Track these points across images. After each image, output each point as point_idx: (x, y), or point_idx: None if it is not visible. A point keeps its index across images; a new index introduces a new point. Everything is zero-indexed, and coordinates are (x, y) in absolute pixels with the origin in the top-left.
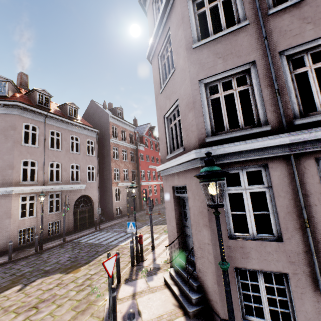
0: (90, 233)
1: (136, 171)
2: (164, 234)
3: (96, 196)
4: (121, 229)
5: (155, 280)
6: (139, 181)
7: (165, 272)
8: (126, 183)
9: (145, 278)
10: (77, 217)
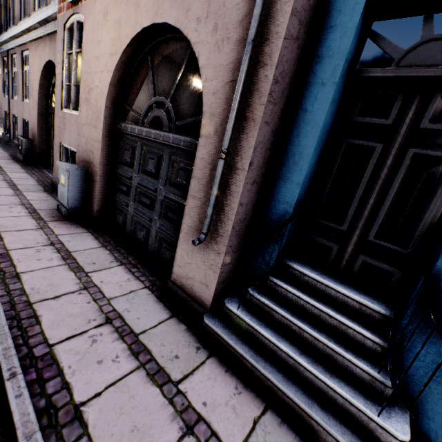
0: None
1: None
2: None
3: None
4: None
5: None
6: None
7: None
8: None
9: None
10: None
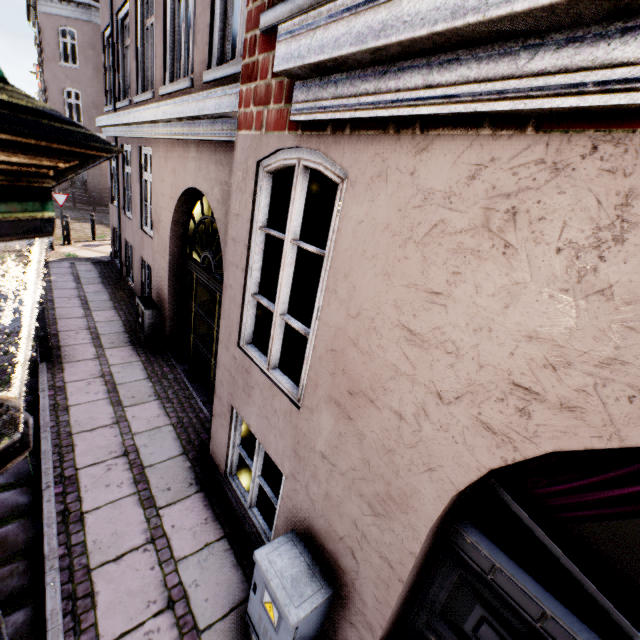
0: None
1: None
2: None
3: None
4: None
5: None
6: None
7: None
8: None
9: None
10: None
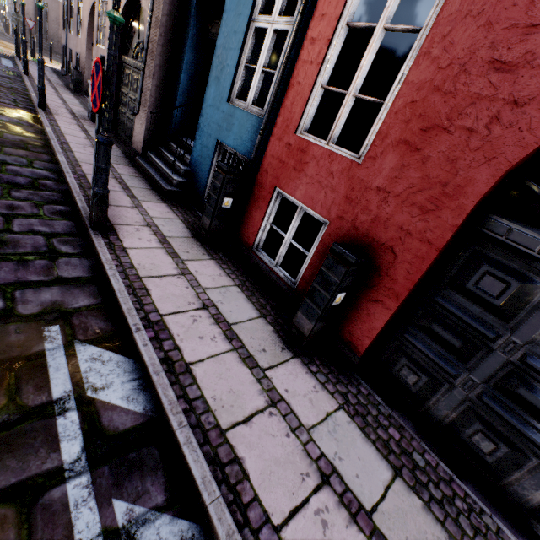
0: None
1: None
2: None
3: None
4: None
5: None
6: None
7: None
8: None
9: None
10: None
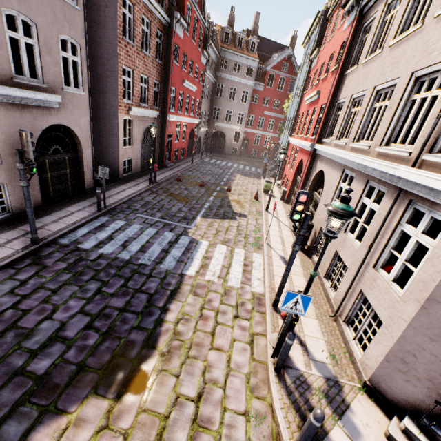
0: (89, 220)
1: (161, 87)
2: (253, 250)
3: (85, 132)
4: (155, 219)
5: (366, 435)
6: (164, 110)
7: (358, 396)
8: (144, 110)
9: (338, 424)
10: (47, 176)
